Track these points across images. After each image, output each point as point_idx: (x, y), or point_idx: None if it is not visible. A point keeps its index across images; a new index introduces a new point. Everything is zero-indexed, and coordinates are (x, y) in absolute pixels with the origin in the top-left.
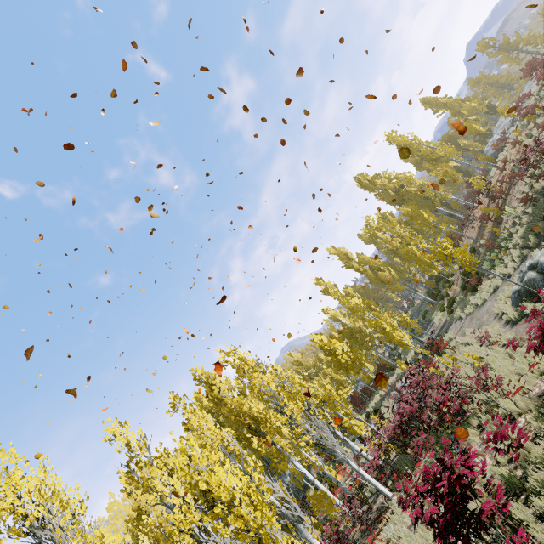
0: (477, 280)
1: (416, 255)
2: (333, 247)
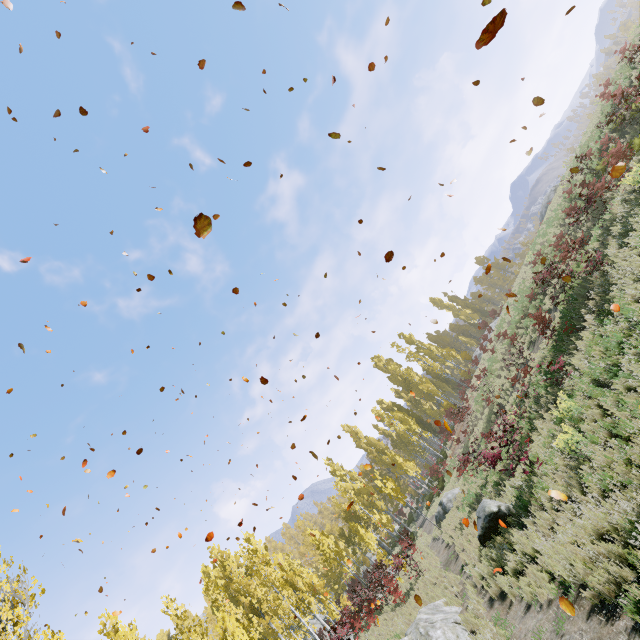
0: (437, 489)
1: (398, 460)
2: (347, 425)
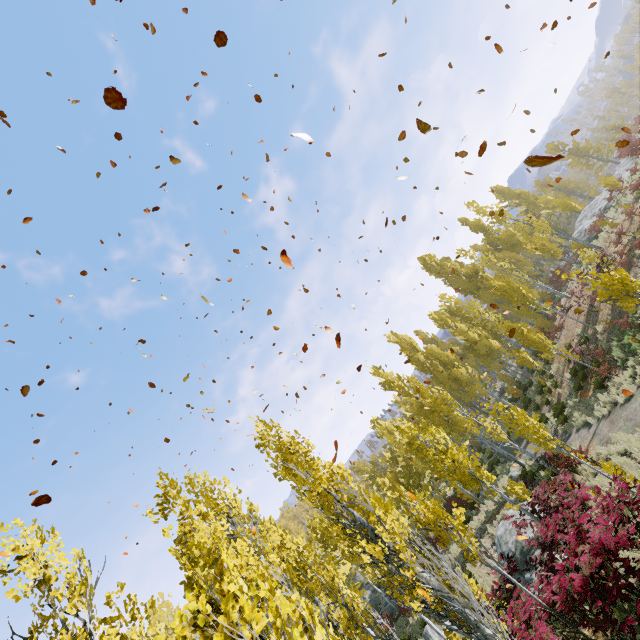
0: (610, 370)
1: (521, 333)
2: (393, 334)
